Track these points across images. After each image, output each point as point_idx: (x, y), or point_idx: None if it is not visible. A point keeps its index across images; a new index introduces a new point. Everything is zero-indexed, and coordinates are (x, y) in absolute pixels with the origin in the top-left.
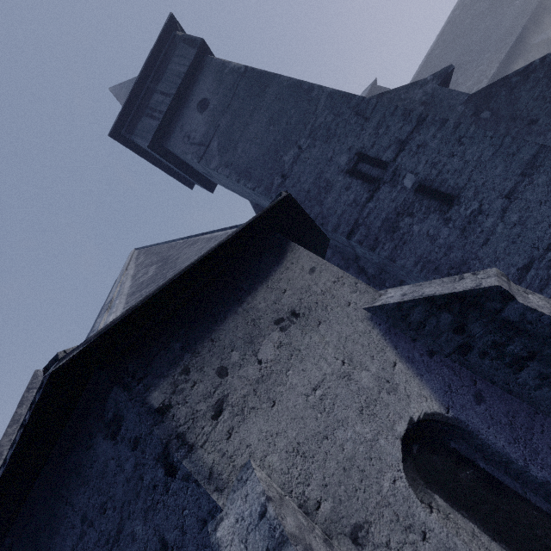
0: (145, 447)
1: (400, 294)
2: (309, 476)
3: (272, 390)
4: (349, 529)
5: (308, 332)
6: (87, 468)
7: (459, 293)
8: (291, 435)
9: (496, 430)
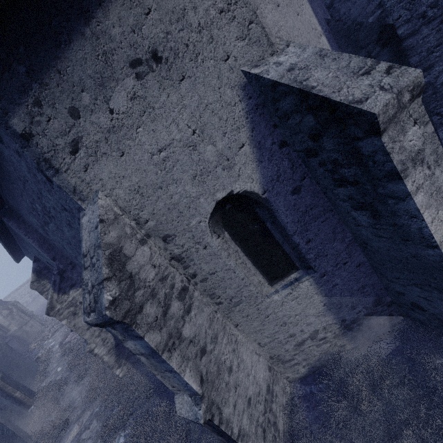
0: (25, 159)
1: (289, 65)
2: (143, 207)
3: (122, 142)
4: (163, 235)
5: (167, 88)
6: (1, 154)
7: (334, 102)
8: (134, 180)
9: (290, 213)
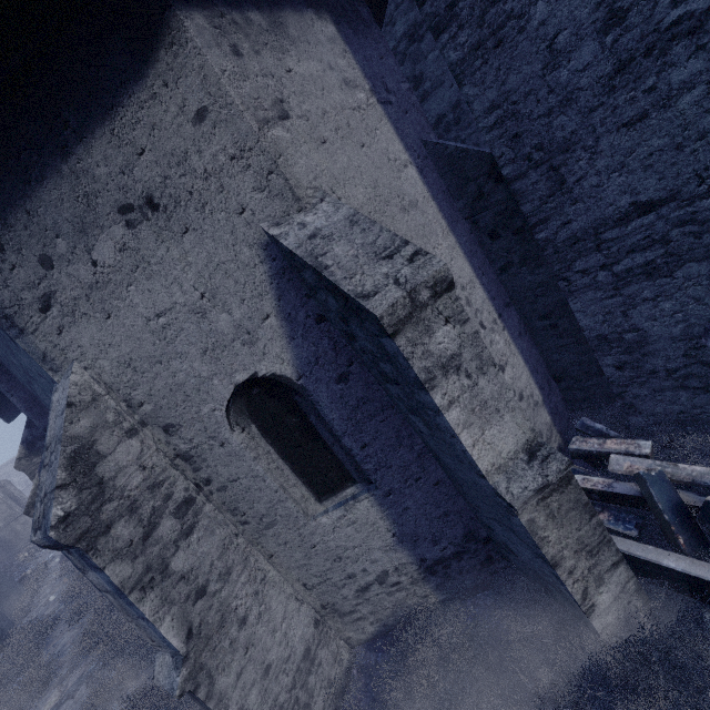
0: None
1: (313, 231)
2: (137, 385)
3: (108, 302)
4: (164, 424)
5: (166, 241)
6: None
7: (343, 291)
8: (125, 350)
9: (336, 407)
